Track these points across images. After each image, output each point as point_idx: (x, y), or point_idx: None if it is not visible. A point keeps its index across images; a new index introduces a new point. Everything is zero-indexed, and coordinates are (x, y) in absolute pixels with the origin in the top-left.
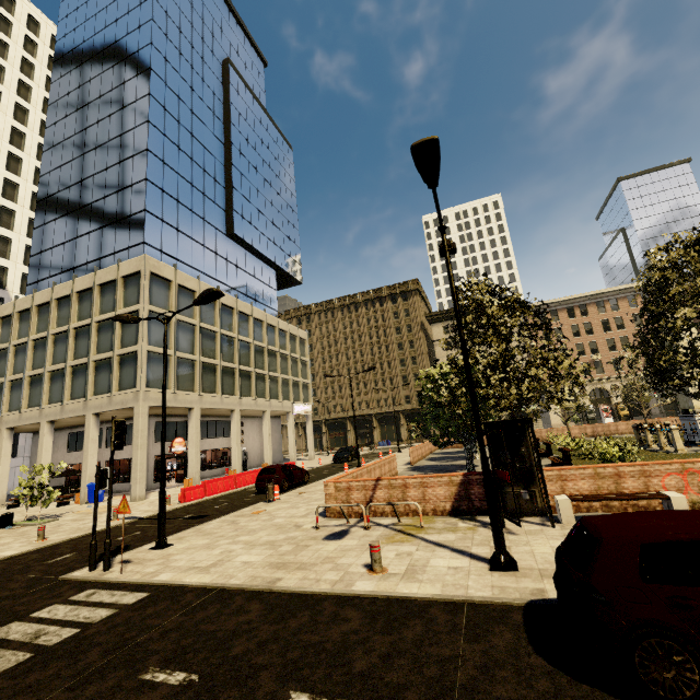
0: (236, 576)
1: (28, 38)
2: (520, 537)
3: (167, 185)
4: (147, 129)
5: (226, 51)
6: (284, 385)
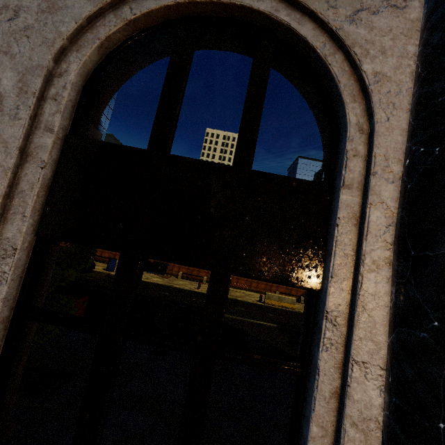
0: None
1: None
2: None
3: None
4: None
5: None
6: None
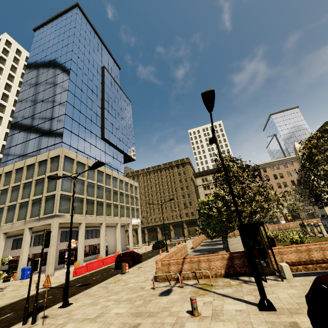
0: (113, 324)
1: (16, 57)
2: (267, 288)
3: (75, 116)
4: (67, 93)
5: (103, 63)
6: (127, 209)
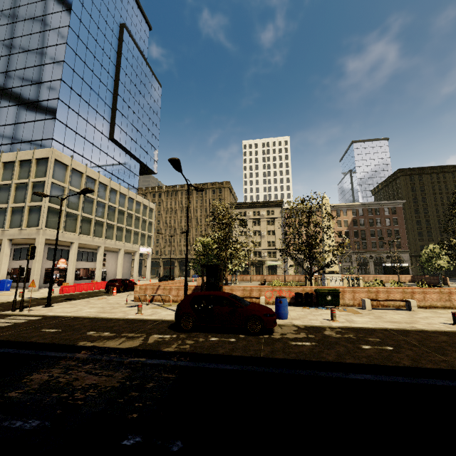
0: (82, 314)
1: None
2: None
3: (72, 103)
4: (62, 66)
5: (124, 18)
6: (136, 235)
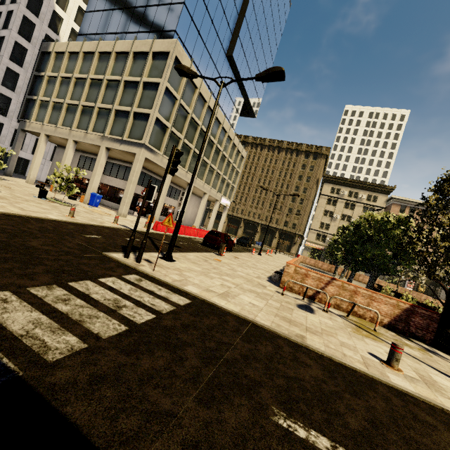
0: (259, 316)
1: None
2: None
3: None
4: None
5: None
6: (222, 182)
